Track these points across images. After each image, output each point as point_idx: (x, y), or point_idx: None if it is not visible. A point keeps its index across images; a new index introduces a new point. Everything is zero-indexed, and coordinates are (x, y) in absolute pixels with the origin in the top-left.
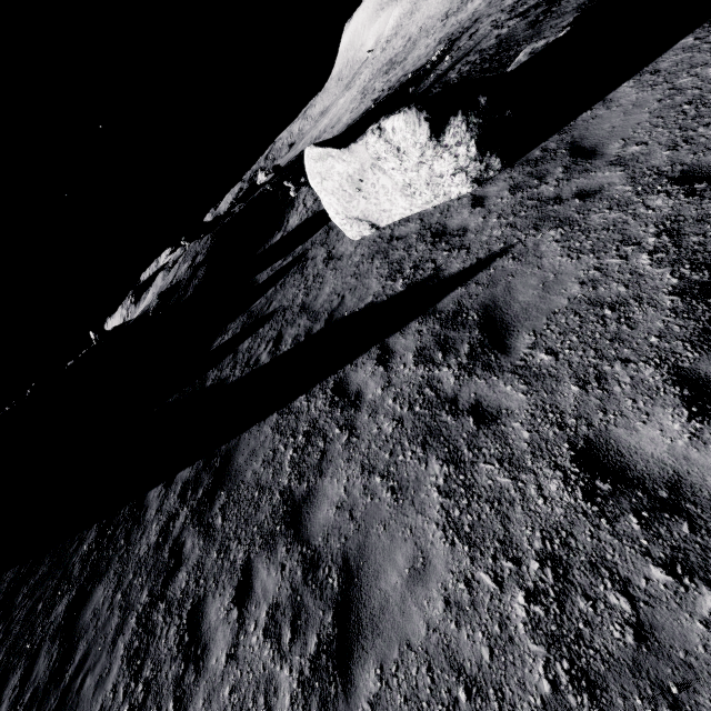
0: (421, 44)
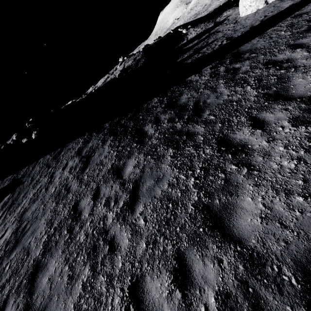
0: (215, 3)
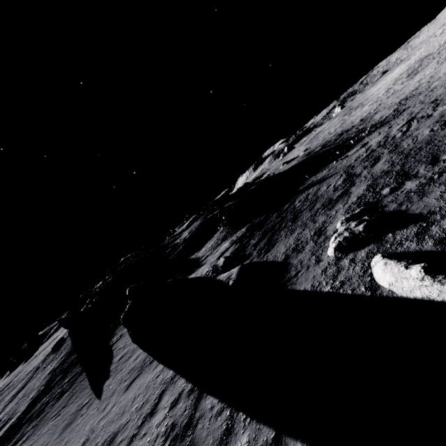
0: (427, 68)
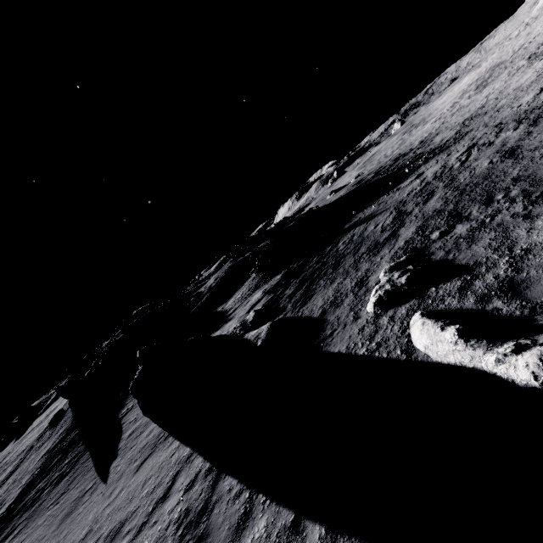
0: (497, 81)
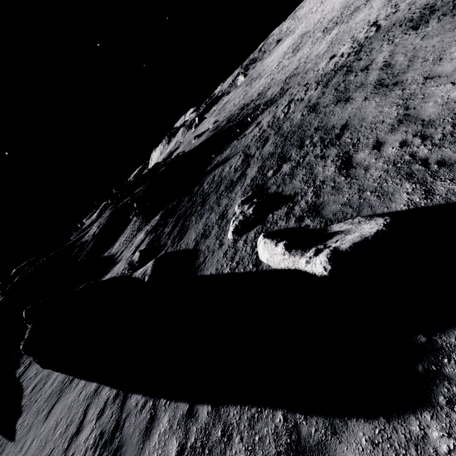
0: (305, 47)
